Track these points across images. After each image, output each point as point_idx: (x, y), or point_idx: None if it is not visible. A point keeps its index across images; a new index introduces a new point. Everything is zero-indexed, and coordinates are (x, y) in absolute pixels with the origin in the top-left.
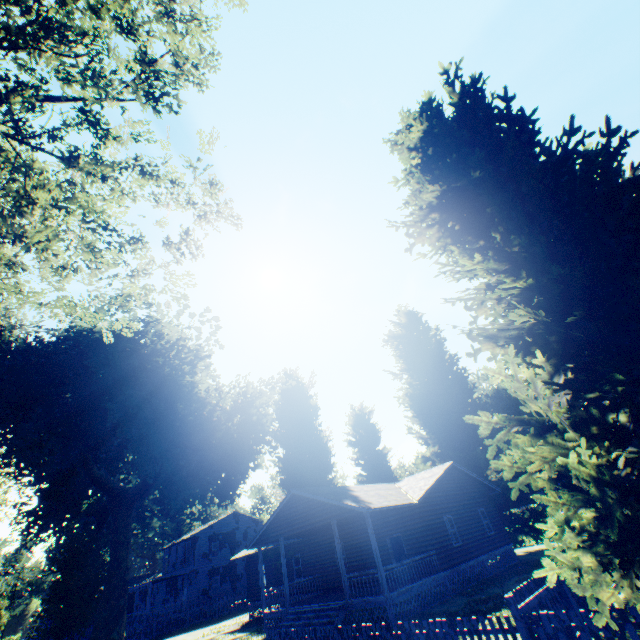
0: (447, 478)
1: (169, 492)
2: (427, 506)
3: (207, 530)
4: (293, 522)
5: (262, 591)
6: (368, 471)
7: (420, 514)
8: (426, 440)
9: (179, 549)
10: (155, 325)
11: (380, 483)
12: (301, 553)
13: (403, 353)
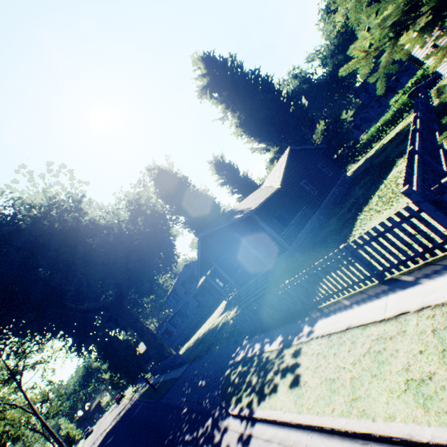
0: (291, 160)
1: (135, 285)
2: (287, 185)
3: (177, 283)
4: (213, 251)
5: (221, 292)
6: (242, 193)
7: (286, 192)
8: (266, 149)
9: (171, 300)
10: (23, 203)
11: (252, 193)
12: (231, 260)
13: (218, 97)
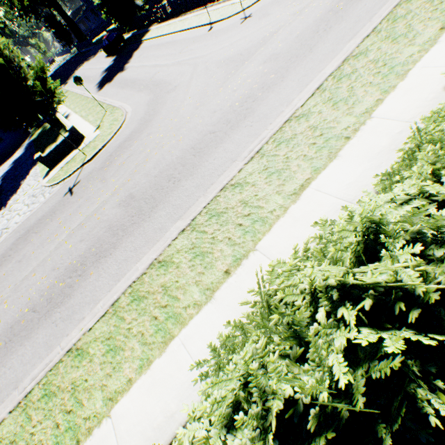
0: None
1: None
2: None
3: None
4: None
5: None
6: None
7: None
8: None
9: None
10: None
11: None
12: None
13: None
